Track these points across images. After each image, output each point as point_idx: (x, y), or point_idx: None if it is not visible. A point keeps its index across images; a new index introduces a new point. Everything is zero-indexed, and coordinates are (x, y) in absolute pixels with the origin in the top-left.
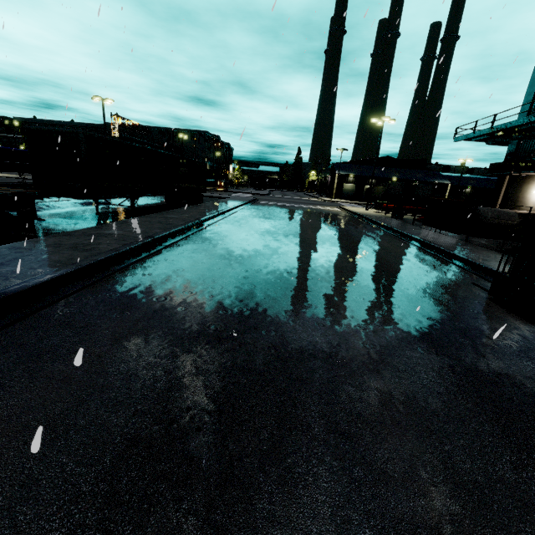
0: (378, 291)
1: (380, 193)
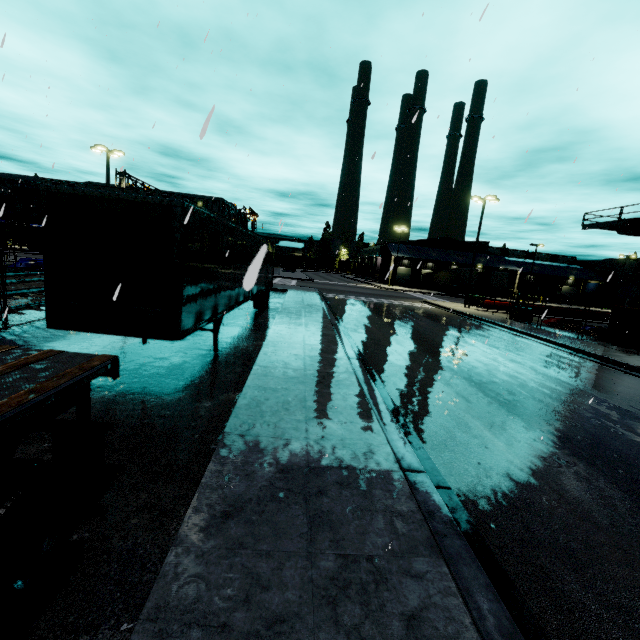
0: None
1: (448, 280)
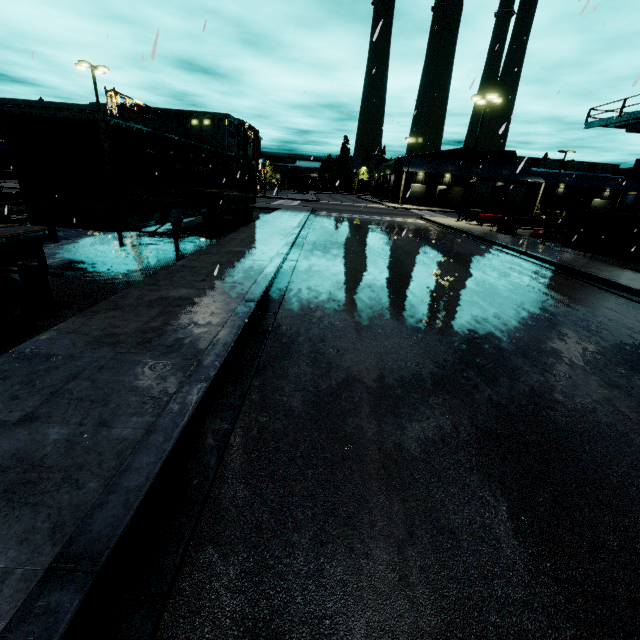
0: None
1: (461, 196)
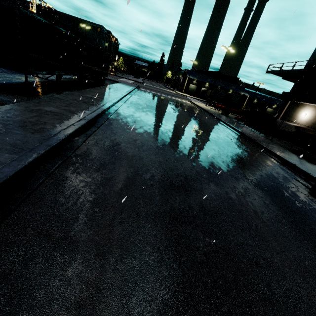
0: (253, 185)
1: (211, 95)
